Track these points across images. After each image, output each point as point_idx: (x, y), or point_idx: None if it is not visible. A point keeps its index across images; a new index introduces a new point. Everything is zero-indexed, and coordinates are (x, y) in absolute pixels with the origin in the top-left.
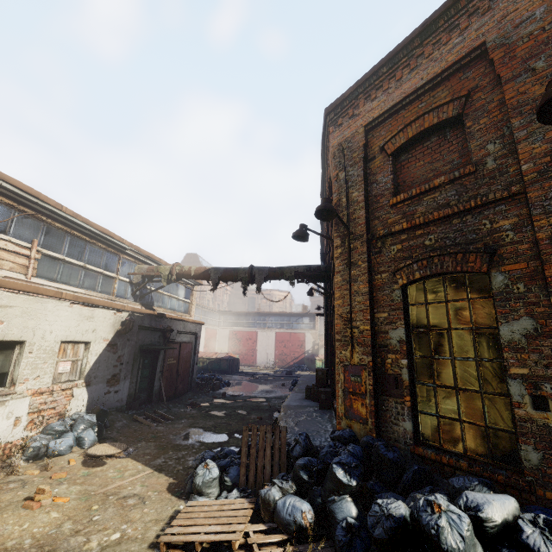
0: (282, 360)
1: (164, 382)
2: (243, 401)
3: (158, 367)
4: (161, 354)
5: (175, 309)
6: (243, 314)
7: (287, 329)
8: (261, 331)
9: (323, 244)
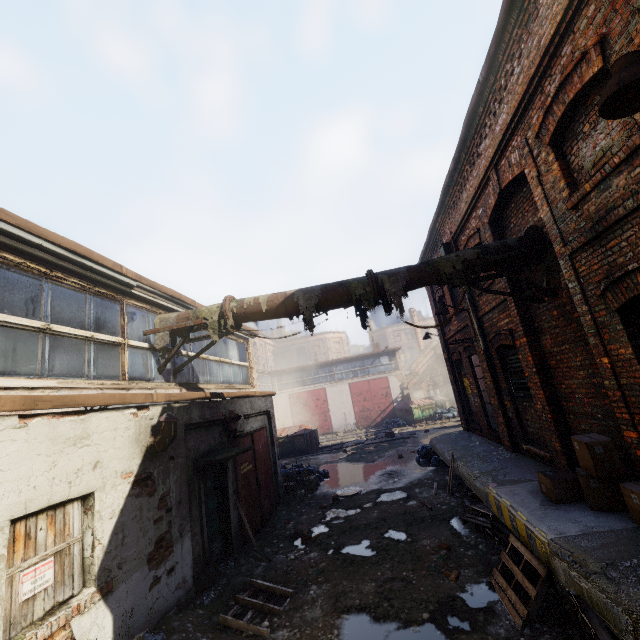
0: (365, 417)
1: (243, 508)
2: (375, 506)
3: (229, 487)
4: (229, 461)
5: (230, 380)
6: (302, 369)
7: (363, 377)
8: (330, 386)
9: (435, 234)
